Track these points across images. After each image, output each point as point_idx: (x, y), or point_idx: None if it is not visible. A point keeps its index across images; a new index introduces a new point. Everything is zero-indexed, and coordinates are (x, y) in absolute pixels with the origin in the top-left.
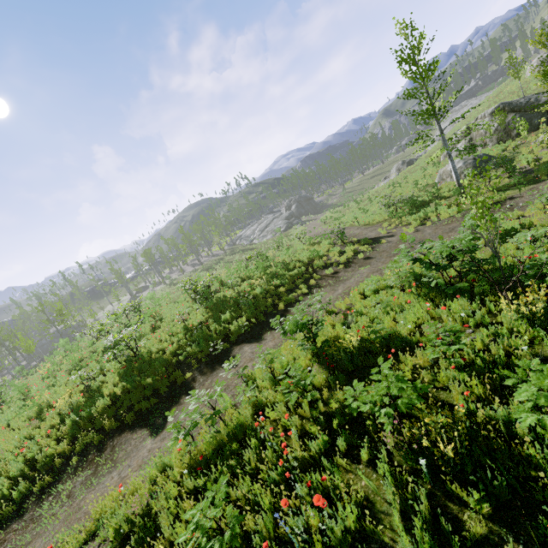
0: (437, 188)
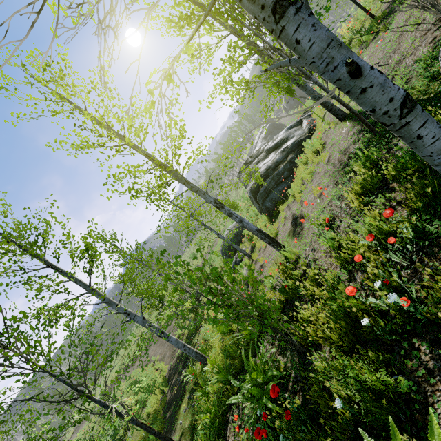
0: (212, 265)
